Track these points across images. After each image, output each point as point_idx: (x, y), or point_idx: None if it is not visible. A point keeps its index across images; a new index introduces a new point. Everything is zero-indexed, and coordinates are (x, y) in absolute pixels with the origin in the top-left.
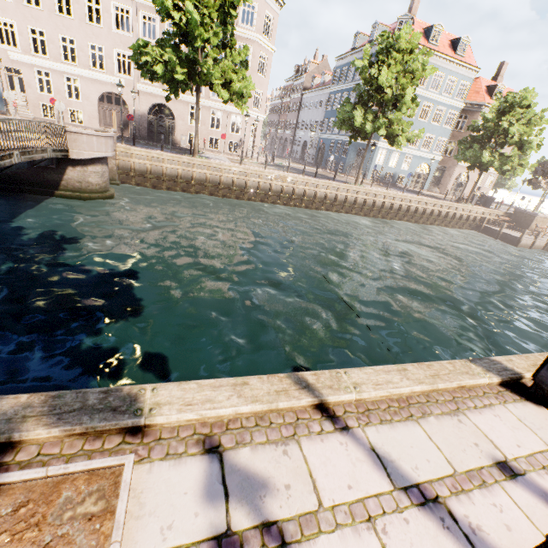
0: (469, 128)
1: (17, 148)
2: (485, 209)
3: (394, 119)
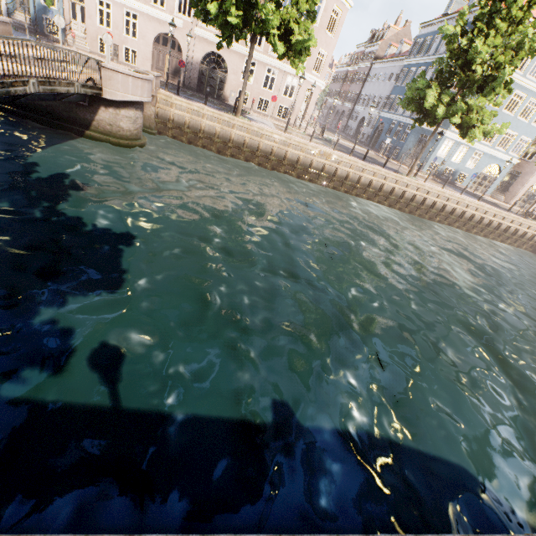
0: None
1: (35, 76)
2: None
3: (474, 106)
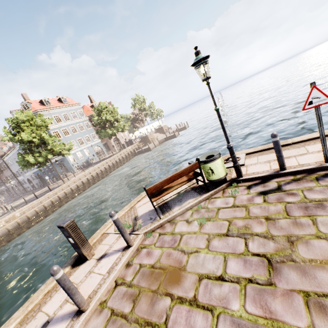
0: (95, 125)
1: None
2: (131, 146)
3: (52, 147)
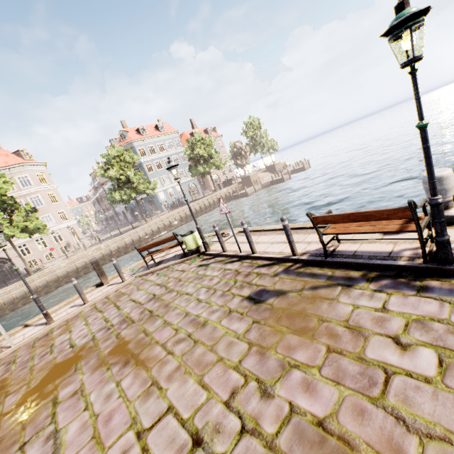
0: (189, 159)
1: None
2: (226, 188)
3: (137, 185)
